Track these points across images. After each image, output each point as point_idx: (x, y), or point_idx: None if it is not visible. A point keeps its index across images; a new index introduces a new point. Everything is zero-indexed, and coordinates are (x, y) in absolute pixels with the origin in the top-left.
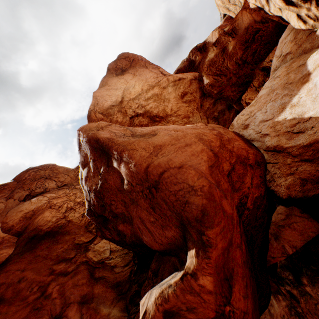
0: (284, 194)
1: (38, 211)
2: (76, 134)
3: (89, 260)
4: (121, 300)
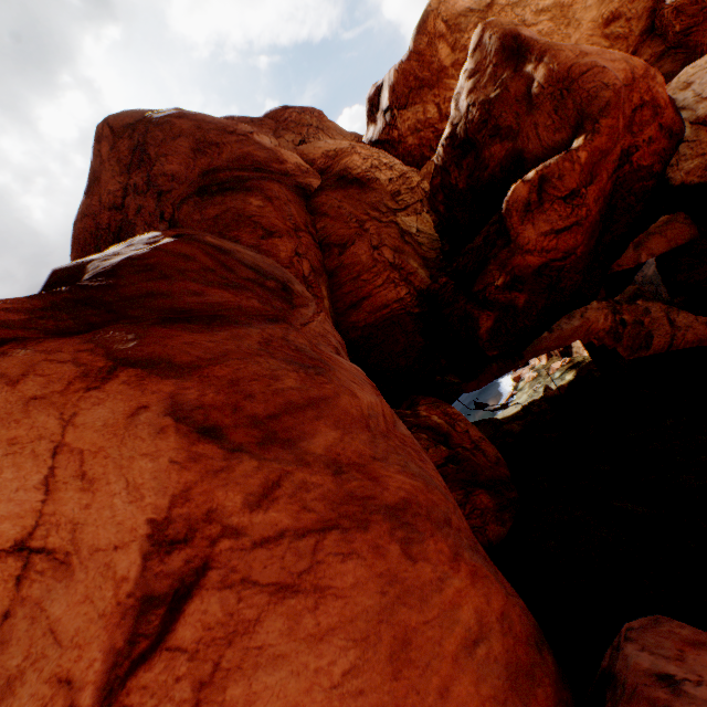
0: (678, 181)
1: (342, 153)
2: (477, 30)
3: (399, 225)
4: (426, 271)
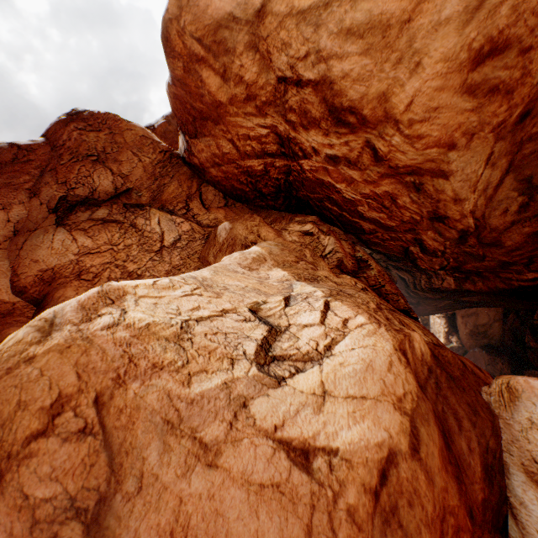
0: None
1: (60, 276)
2: None
3: None
4: None
